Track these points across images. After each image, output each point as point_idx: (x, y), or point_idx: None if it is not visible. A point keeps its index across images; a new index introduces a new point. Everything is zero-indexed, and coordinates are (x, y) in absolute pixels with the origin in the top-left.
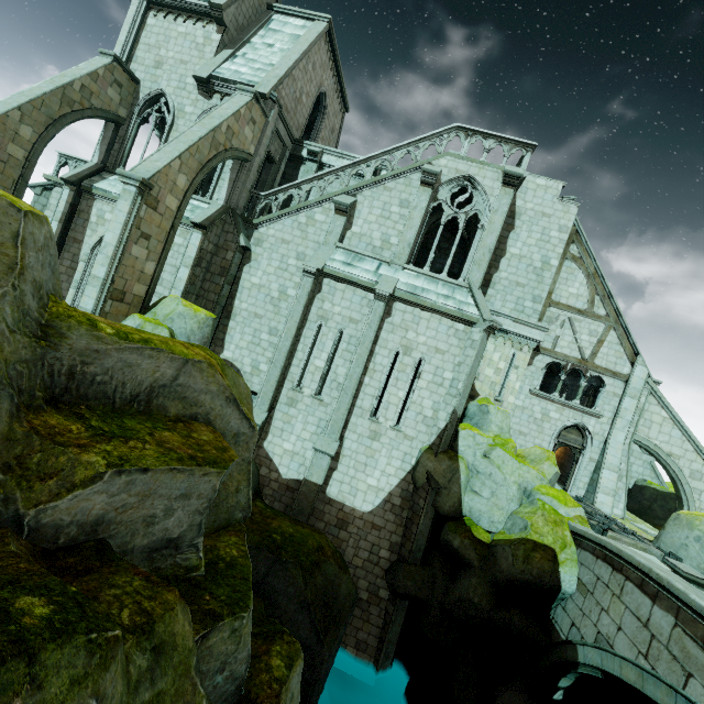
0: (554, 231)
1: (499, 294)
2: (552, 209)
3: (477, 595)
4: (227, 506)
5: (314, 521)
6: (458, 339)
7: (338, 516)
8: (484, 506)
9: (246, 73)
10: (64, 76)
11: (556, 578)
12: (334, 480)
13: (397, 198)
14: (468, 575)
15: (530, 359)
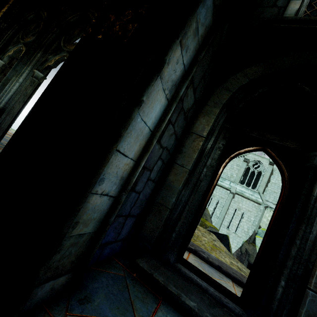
0: None
1: (268, 194)
2: None
3: None
4: None
5: None
6: (255, 208)
7: None
8: None
9: None
10: None
11: None
12: None
13: (235, 163)
14: None
15: None
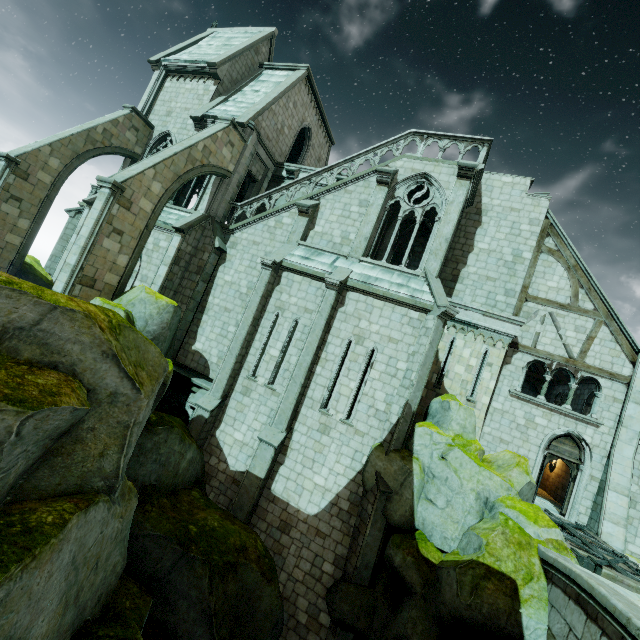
0: (525, 224)
1: (468, 288)
2: (521, 204)
3: (417, 634)
4: (82, 470)
5: (256, 521)
6: (412, 327)
7: (281, 517)
8: (438, 518)
9: (233, 110)
10: (91, 123)
11: (515, 621)
12: (281, 475)
13: (357, 199)
14: (408, 605)
15: (508, 357)
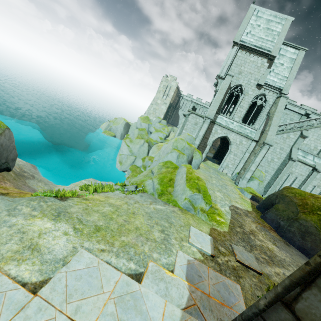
0: None
1: None
2: None
3: None
4: None
5: None
6: None
7: None
8: None
9: (277, 81)
10: (222, 89)
11: None
12: None
13: None
14: None
15: None
